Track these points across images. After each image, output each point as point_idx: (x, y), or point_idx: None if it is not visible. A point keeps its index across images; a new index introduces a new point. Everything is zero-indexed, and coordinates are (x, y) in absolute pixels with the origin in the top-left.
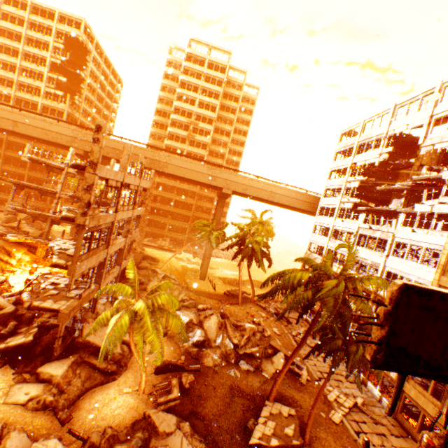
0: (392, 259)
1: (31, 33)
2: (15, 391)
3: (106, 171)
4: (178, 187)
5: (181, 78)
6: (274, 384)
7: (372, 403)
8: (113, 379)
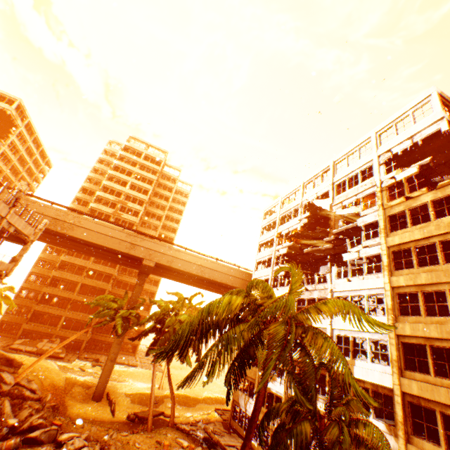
0: (338, 318)
1: None
2: None
3: None
4: (90, 268)
5: (116, 163)
6: None
7: None
8: None
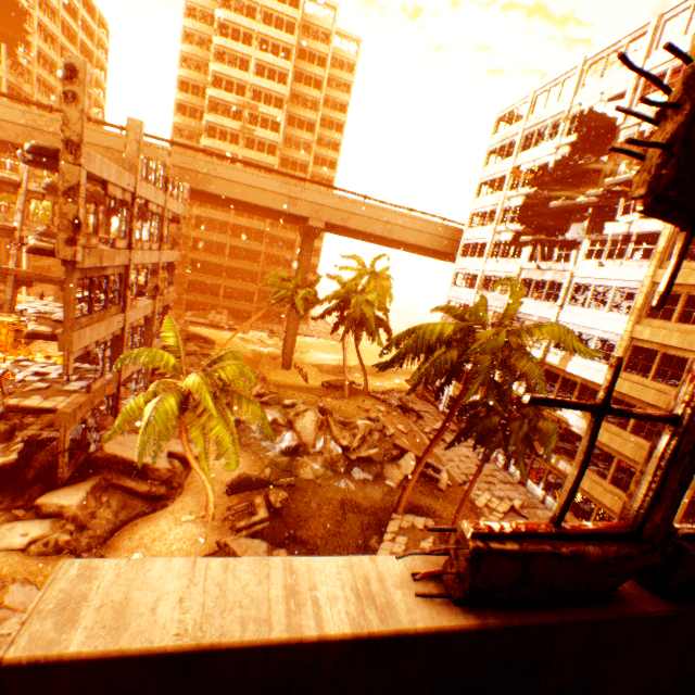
0: (568, 310)
1: None
2: (4, 534)
3: (99, 164)
4: (234, 224)
5: (219, 16)
6: (404, 491)
7: (534, 505)
8: (163, 507)
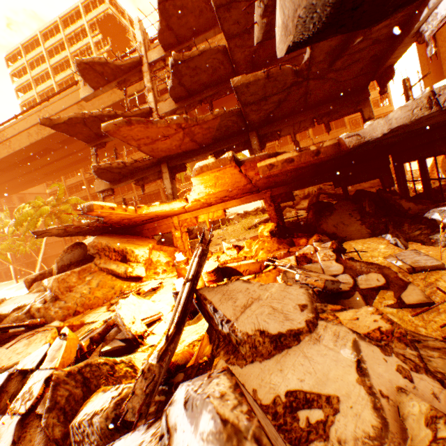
0: None
1: (73, 50)
2: None
3: None
4: None
5: None
6: None
7: None
8: None
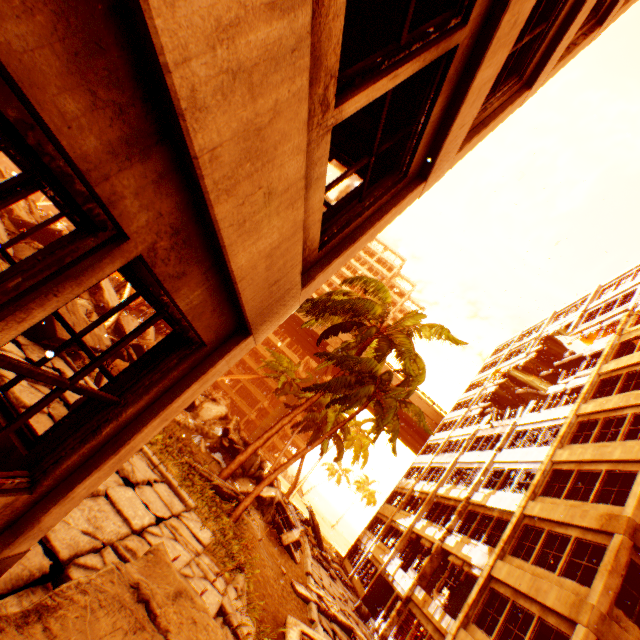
0: (505, 451)
1: None
2: None
3: None
4: (281, 350)
5: None
6: (243, 451)
7: None
8: None
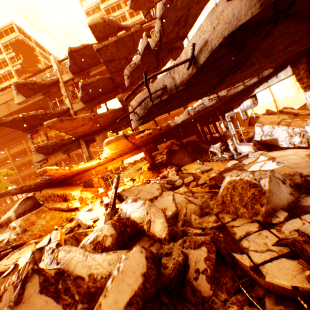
0: None
1: None
2: None
3: None
4: None
5: (103, 8)
6: None
7: None
8: None
